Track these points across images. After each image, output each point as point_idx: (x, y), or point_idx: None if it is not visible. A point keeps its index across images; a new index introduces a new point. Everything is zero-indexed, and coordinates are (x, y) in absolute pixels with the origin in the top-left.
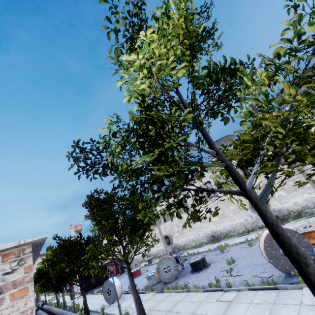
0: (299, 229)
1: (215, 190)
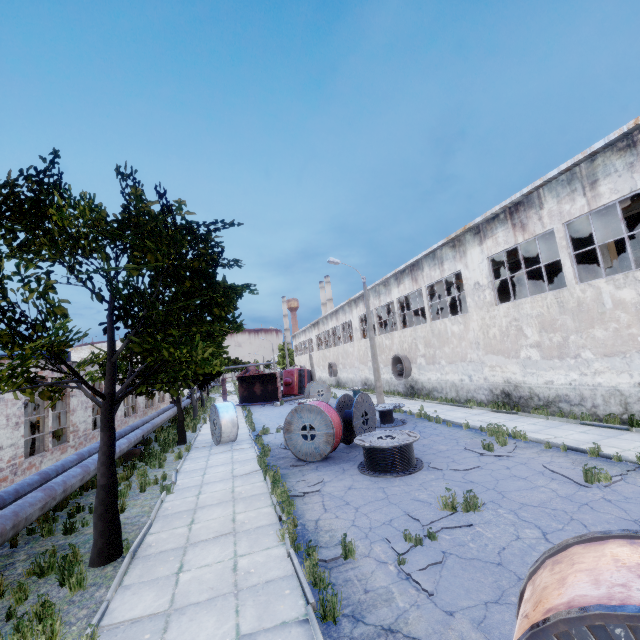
0: None
1: None
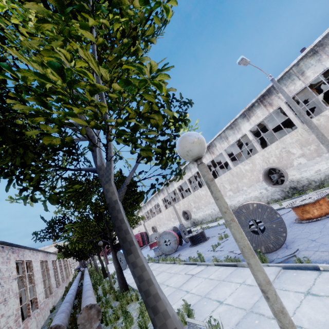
0: (295, 202)
1: (82, 168)
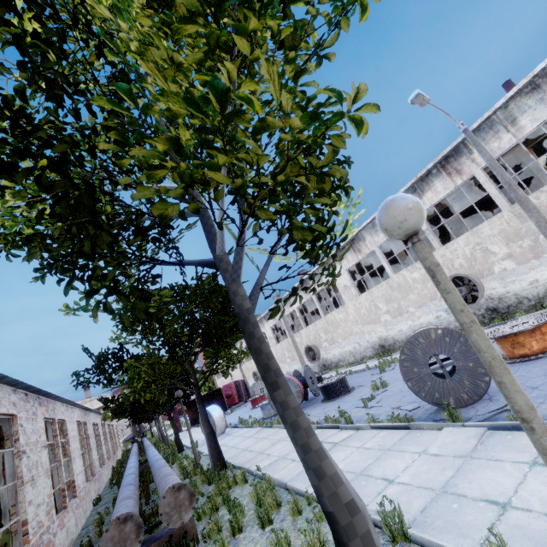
0: (500, 330)
1: (185, 261)
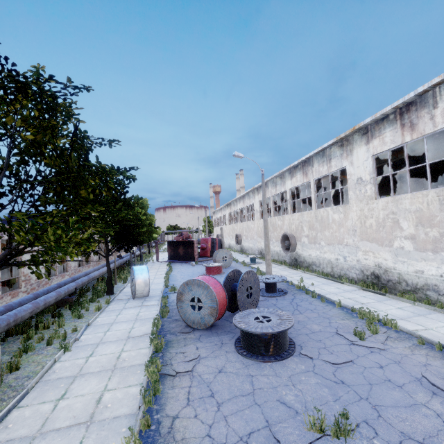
0: None
1: None
